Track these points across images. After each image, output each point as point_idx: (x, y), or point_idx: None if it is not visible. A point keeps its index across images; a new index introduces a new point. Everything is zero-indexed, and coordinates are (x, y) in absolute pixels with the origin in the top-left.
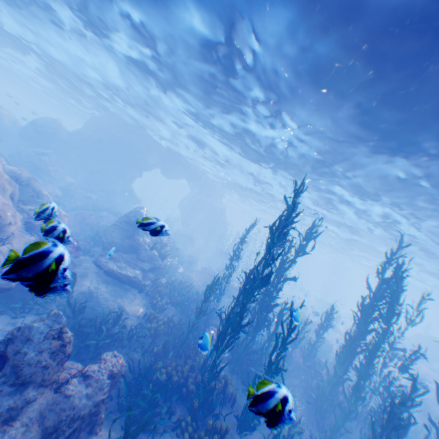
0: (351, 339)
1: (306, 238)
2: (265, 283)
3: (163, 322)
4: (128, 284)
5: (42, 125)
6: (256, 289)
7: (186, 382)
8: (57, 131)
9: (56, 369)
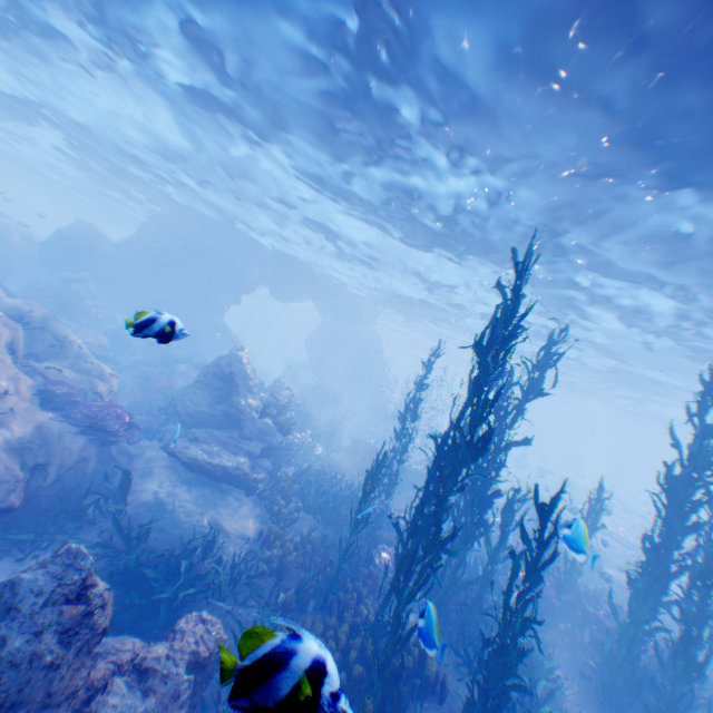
0: (656, 549)
1: (540, 365)
2: (480, 453)
3: (293, 545)
4: (226, 481)
5: (70, 236)
6: (462, 467)
7: (345, 659)
8: (96, 243)
9: (78, 666)
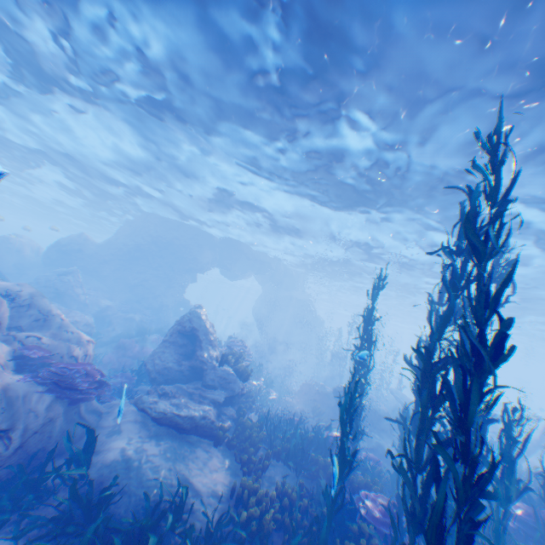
0: None
1: (492, 275)
2: (505, 356)
3: (269, 500)
4: (193, 432)
5: (66, 243)
6: (483, 378)
7: None
8: (85, 246)
9: None
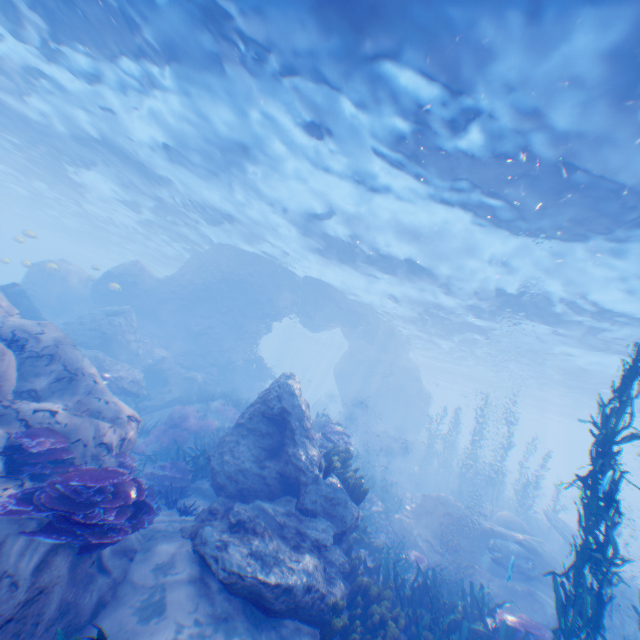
0: None
1: None
2: None
3: None
4: (289, 616)
5: (120, 274)
6: None
7: None
8: (142, 280)
9: None
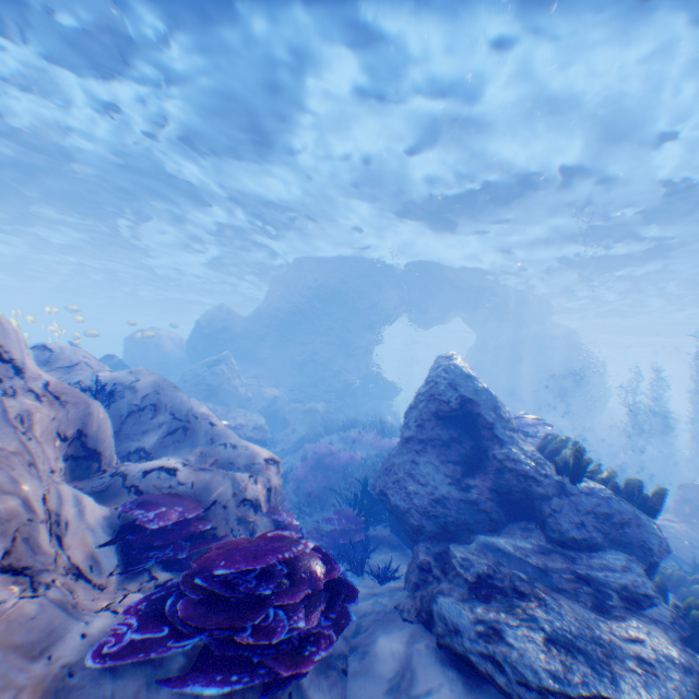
0: None
1: None
2: None
3: None
4: None
5: (207, 323)
6: None
7: None
8: (230, 322)
9: None
